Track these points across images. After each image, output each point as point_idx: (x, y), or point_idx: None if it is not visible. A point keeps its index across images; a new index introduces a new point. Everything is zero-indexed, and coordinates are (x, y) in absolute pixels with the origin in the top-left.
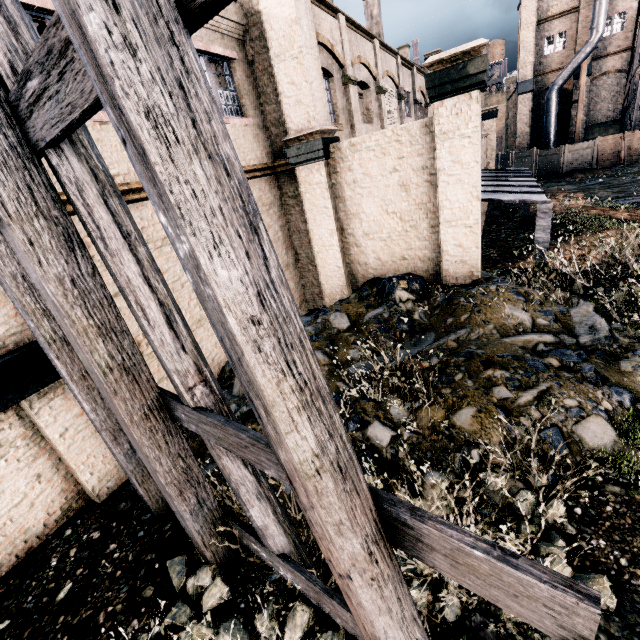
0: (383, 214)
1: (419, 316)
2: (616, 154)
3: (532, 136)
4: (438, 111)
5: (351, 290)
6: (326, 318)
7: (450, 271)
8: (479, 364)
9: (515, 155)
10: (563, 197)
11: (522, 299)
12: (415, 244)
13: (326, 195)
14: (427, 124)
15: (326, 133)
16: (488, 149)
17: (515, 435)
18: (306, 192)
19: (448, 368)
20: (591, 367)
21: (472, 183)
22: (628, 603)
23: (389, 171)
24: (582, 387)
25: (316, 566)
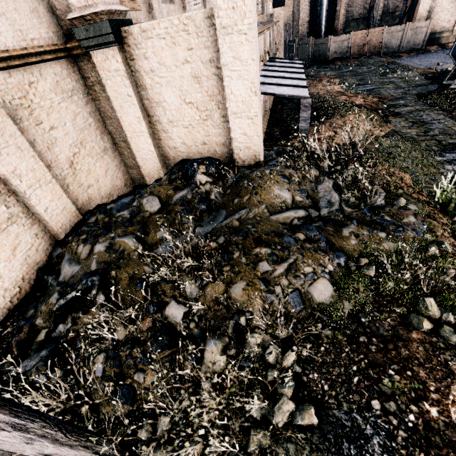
0: (182, 104)
1: (215, 196)
2: (362, 47)
3: (310, 25)
4: (216, 2)
5: (166, 170)
6: (140, 202)
7: (239, 155)
8: (252, 242)
9: (298, 42)
10: (326, 82)
11: (286, 181)
12: (212, 131)
13: (127, 83)
14: (209, 15)
15: (114, 14)
16: (278, 35)
17: (270, 301)
18: (107, 79)
19: (230, 246)
20: (324, 239)
21: (251, 79)
22: (325, 417)
23: (181, 62)
24: (317, 255)
25: (115, 444)
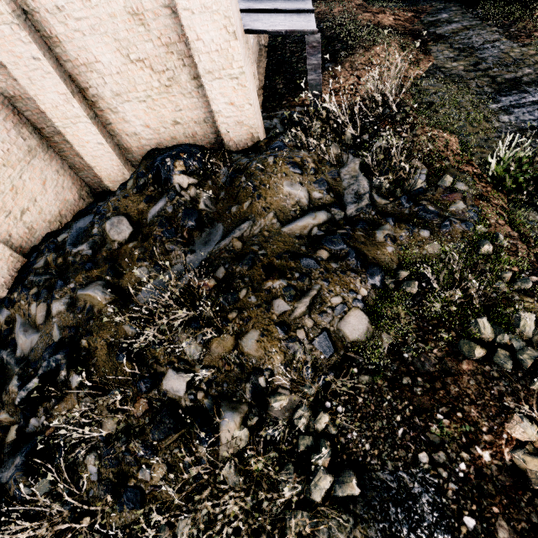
0: (126, 63)
1: (205, 205)
2: None
3: None
4: None
5: (132, 167)
6: (102, 227)
7: (230, 135)
8: (261, 271)
9: None
10: None
11: (298, 172)
12: (183, 103)
13: (23, 36)
14: None
15: None
16: None
17: (293, 352)
18: None
19: (234, 280)
20: (353, 254)
21: (223, 11)
22: (368, 482)
23: None
24: (346, 278)
25: None
